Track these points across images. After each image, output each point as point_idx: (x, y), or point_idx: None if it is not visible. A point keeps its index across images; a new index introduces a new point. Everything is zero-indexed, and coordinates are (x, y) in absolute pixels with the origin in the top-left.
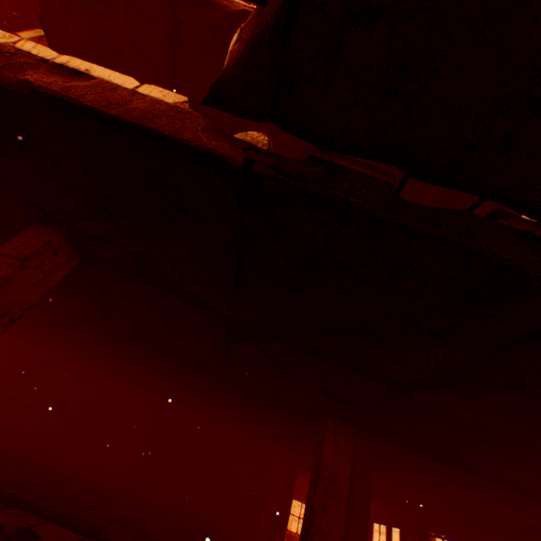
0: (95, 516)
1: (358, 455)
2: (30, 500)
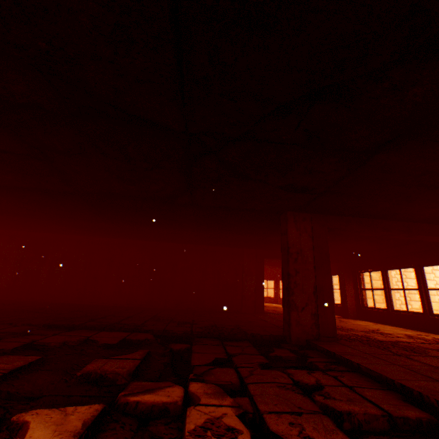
0: (133, 321)
1: (316, 232)
2: (80, 324)
